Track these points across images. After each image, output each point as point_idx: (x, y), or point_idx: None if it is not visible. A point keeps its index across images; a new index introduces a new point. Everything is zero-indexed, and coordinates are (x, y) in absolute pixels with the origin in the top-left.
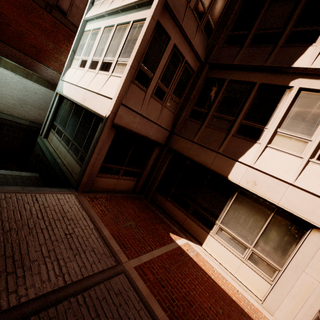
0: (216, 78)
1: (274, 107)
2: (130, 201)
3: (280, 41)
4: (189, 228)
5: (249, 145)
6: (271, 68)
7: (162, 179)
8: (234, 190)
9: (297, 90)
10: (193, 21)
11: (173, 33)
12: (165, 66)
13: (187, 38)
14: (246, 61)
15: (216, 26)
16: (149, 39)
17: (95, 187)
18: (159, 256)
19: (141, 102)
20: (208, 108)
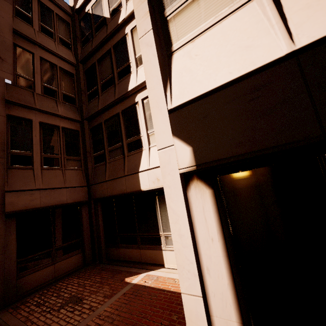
0: (96, 125)
1: (137, 120)
2: (77, 278)
3: (115, 81)
4: (147, 259)
5: (140, 155)
6: (120, 99)
7: (105, 231)
8: (154, 196)
9: (141, 102)
10: (48, 101)
11: (33, 116)
12: (41, 141)
13: (49, 113)
14: (105, 104)
15: (75, 94)
16: (7, 130)
17: (25, 291)
18: (103, 311)
19: (32, 179)
20: (102, 149)
